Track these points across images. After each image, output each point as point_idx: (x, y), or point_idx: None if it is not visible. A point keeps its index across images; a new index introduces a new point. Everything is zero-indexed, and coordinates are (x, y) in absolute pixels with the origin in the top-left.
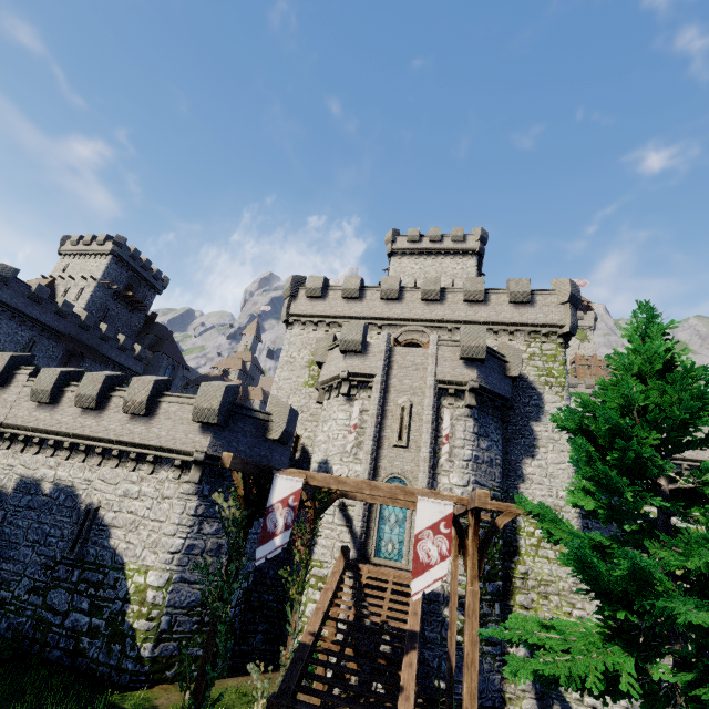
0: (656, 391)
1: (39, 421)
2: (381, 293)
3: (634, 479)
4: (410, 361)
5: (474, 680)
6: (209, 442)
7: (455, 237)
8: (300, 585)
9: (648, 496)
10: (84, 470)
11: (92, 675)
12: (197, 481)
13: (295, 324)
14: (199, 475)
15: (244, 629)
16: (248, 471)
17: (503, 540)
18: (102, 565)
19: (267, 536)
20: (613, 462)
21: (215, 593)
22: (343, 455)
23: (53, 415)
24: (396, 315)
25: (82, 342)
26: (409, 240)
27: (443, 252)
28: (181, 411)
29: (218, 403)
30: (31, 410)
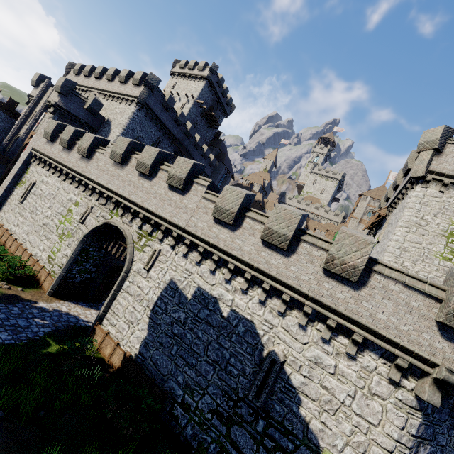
0: None
1: (219, 239)
2: None
3: None
4: None
5: None
6: None
7: None
8: None
9: None
10: (264, 309)
11: None
12: (438, 405)
13: (431, 182)
14: (439, 397)
15: None
16: None
17: None
18: (291, 432)
19: None
20: None
21: None
22: None
23: (234, 239)
24: None
25: (184, 146)
26: None
27: None
28: (406, 294)
29: None
30: (210, 224)
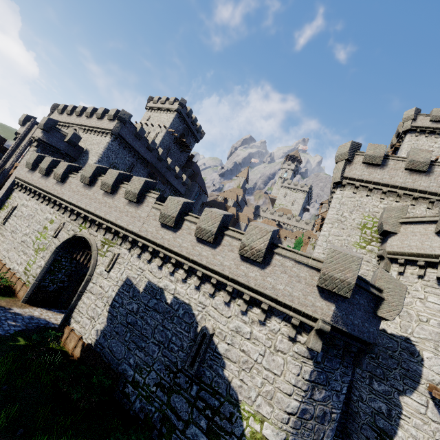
0: None
1: (164, 240)
2: None
3: None
4: None
5: None
6: (332, 312)
7: None
8: None
9: None
10: (199, 293)
11: None
12: (319, 350)
13: (346, 186)
14: (321, 344)
15: None
16: None
17: None
18: (217, 392)
19: None
20: None
21: None
22: (439, 345)
23: (175, 238)
24: None
25: (157, 169)
26: (432, 120)
27: None
28: (297, 268)
29: (354, 277)
30: (158, 228)
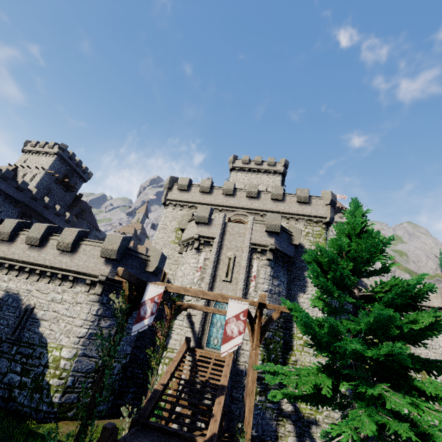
0: (354, 243)
1: None
2: (223, 190)
3: (344, 291)
4: (236, 231)
5: (252, 402)
6: (110, 270)
7: (270, 163)
8: (158, 359)
9: (346, 297)
10: (27, 284)
11: (18, 413)
12: (100, 293)
13: (169, 205)
14: (101, 290)
15: (120, 390)
16: (132, 280)
17: (284, 341)
18: (32, 344)
19: (140, 319)
20: (329, 278)
21: (105, 351)
22: (192, 285)
23: (10, 249)
24: (230, 204)
25: (31, 208)
26: (243, 162)
27: (262, 171)
28: (93, 250)
29: (117, 246)
30: None
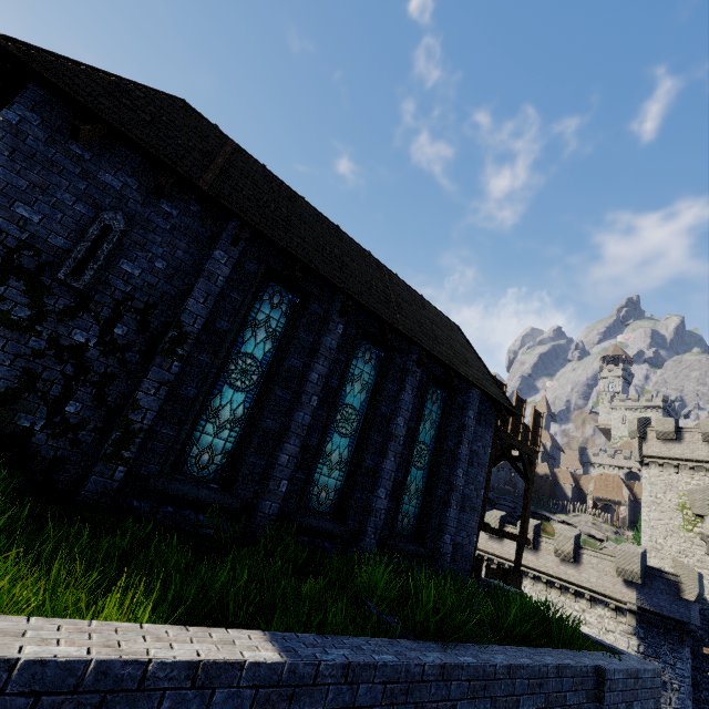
0: None
1: (494, 549)
2: None
3: None
4: None
5: None
6: (635, 596)
7: None
8: None
9: None
10: (535, 591)
11: None
12: (635, 626)
13: (650, 464)
14: (635, 621)
15: None
16: None
17: None
18: None
19: None
20: None
21: None
22: None
23: (502, 547)
24: None
25: None
26: None
27: None
28: (601, 564)
29: (638, 568)
30: (486, 540)
